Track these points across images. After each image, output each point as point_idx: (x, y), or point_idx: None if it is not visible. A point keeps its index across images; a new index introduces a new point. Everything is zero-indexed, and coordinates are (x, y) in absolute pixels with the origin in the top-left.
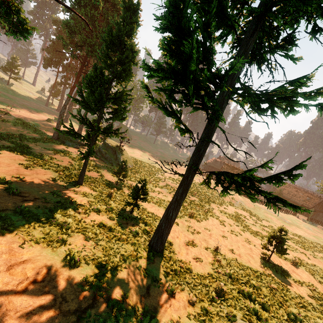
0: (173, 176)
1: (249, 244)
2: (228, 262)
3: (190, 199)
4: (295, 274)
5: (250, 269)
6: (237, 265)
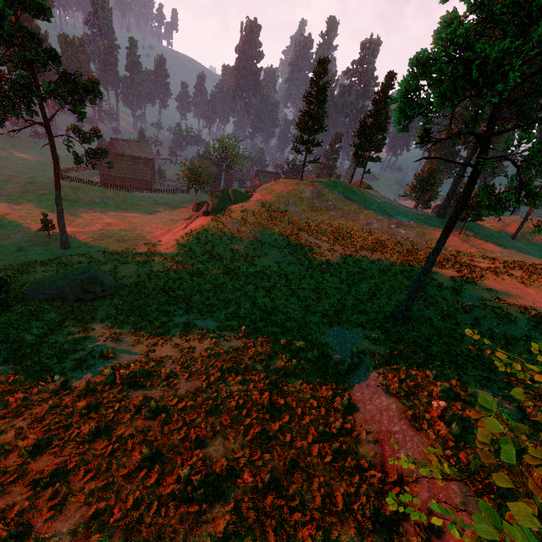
0: (4, 195)
1: (50, 233)
2: (1, 246)
3: (9, 216)
4: (71, 238)
5: (19, 245)
6: (9, 246)
